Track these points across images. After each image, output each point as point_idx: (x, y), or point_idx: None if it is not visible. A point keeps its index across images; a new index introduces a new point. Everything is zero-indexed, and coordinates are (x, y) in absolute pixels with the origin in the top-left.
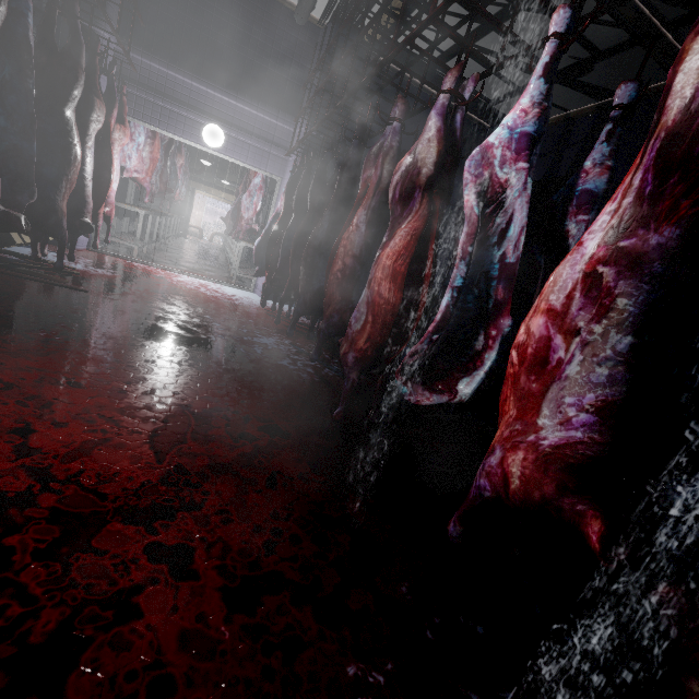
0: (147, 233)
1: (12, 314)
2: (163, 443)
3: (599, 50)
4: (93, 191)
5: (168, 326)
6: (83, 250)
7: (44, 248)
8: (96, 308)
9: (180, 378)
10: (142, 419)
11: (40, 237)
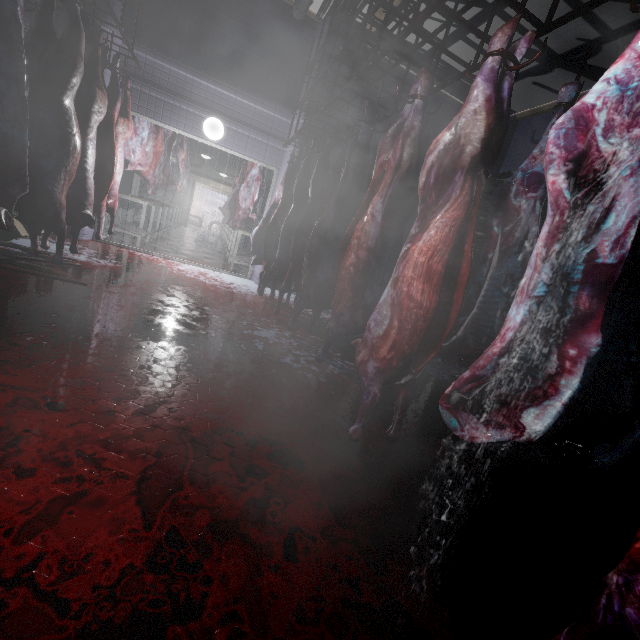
0: (151, 223)
1: (0, 314)
2: (153, 493)
3: (610, 30)
4: (96, 183)
5: (167, 321)
6: (89, 241)
7: (45, 241)
8: (93, 303)
9: (177, 388)
10: (130, 455)
11: (40, 230)
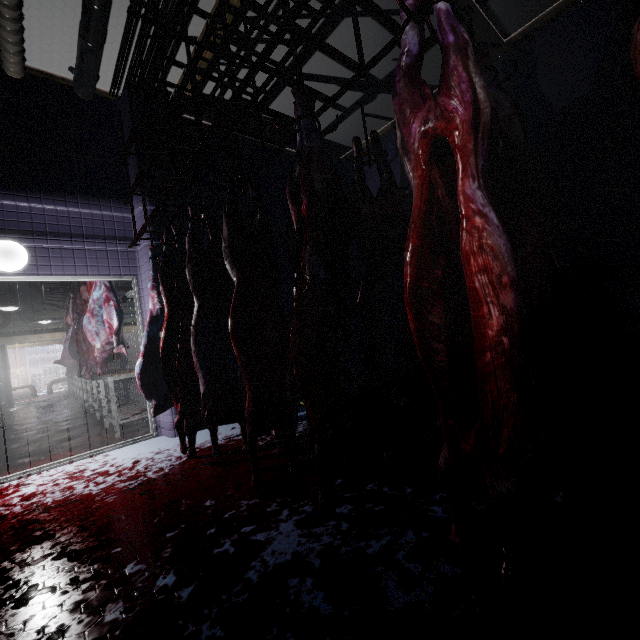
0: None
1: None
2: None
3: None
4: None
5: None
6: None
7: None
8: None
9: None
10: None
11: None
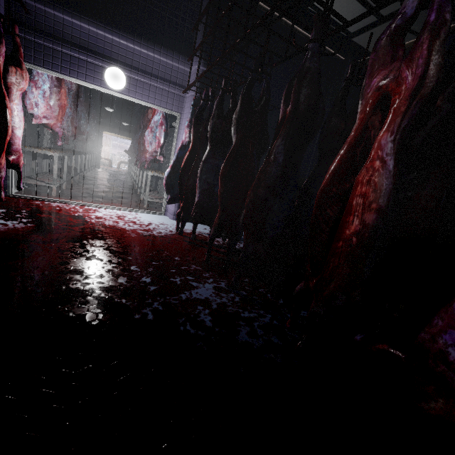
0: (65, 171)
1: None
2: None
3: None
4: None
5: (88, 308)
6: None
7: None
8: None
9: None
10: None
11: None
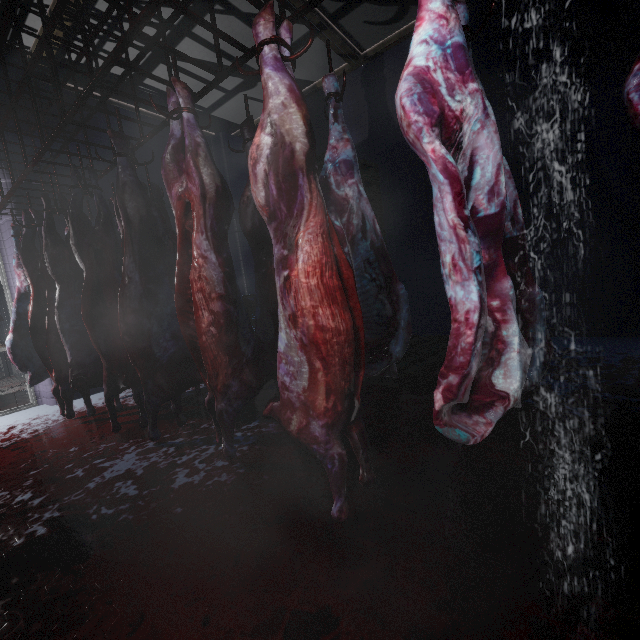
0: None
1: None
2: None
3: None
4: None
5: None
6: None
7: None
8: None
9: None
10: None
11: None
